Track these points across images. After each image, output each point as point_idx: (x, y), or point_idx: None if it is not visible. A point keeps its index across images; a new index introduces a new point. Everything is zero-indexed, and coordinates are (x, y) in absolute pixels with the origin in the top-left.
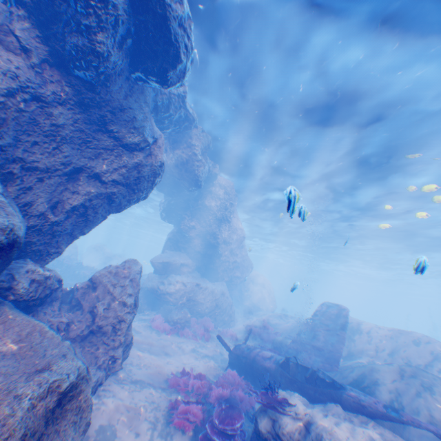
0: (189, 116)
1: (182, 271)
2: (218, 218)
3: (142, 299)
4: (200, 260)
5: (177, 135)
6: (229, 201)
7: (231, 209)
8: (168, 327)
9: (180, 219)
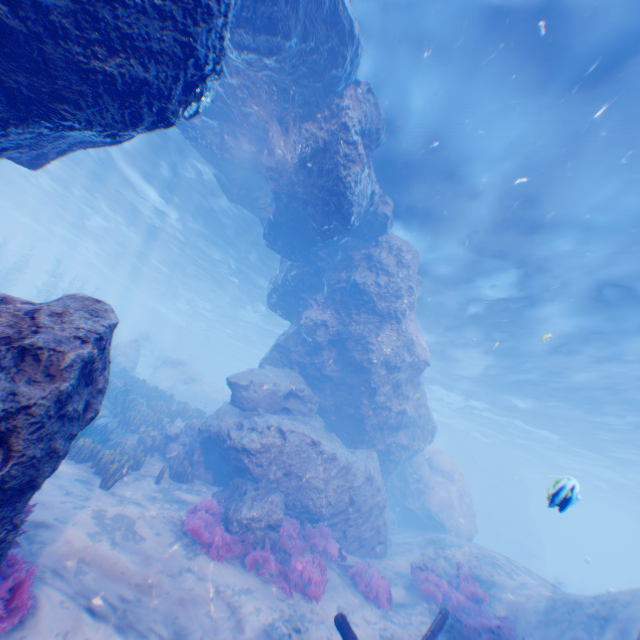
0: (340, 11)
1: (289, 410)
2: (378, 312)
3: (196, 454)
4: (330, 397)
5: (310, 85)
6: (404, 280)
7: (408, 296)
8: (220, 537)
9: (302, 311)
